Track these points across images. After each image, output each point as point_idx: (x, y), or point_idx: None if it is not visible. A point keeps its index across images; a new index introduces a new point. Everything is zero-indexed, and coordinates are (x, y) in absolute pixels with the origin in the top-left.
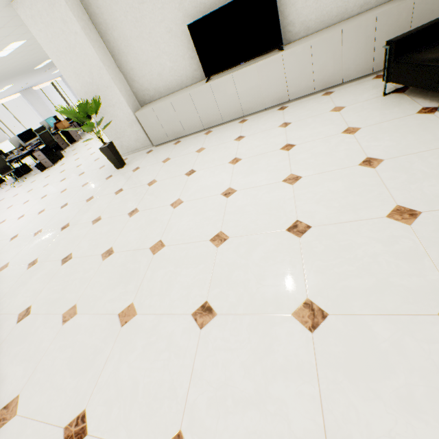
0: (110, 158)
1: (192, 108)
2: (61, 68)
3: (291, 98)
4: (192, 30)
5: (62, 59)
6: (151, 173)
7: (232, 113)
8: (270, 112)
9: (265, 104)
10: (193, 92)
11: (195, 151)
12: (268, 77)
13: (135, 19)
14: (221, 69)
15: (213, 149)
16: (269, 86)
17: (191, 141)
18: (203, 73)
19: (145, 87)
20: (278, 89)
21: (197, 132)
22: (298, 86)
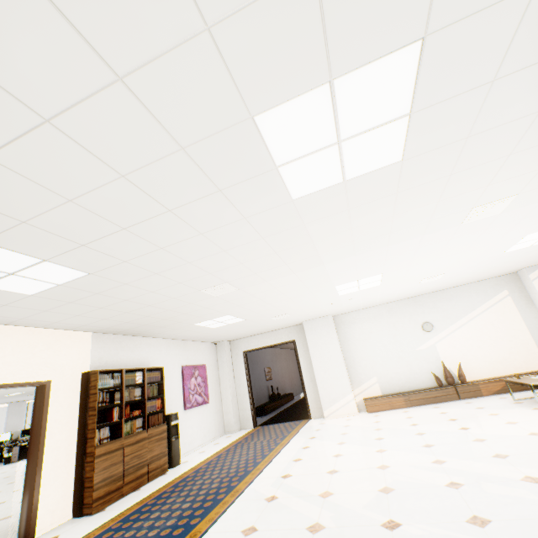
0: None
1: None
2: None
3: None
4: None
5: None
6: None
7: None
8: None
9: None
10: None
11: None
12: None
13: None
14: None
15: None
16: None
17: None
18: None
19: None
20: None
21: None
22: None
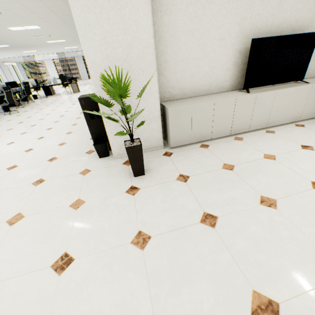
0: (135, 160)
1: (230, 113)
2: (81, 25)
3: (301, 119)
4: (254, 44)
5: (92, 13)
6: (233, 184)
7: (259, 123)
8: (292, 127)
9: (284, 120)
10: (239, 98)
11: (264, 158)
12: (297, 99)
13: (195, 14)
14: (258, 85)
15: (293, 157)
16: (293, 107)
17: (229, 146)
18: (231, 85)
19: (171, 84)
20: (297, 110)
21: (222, 136)
22: (308, 111)
